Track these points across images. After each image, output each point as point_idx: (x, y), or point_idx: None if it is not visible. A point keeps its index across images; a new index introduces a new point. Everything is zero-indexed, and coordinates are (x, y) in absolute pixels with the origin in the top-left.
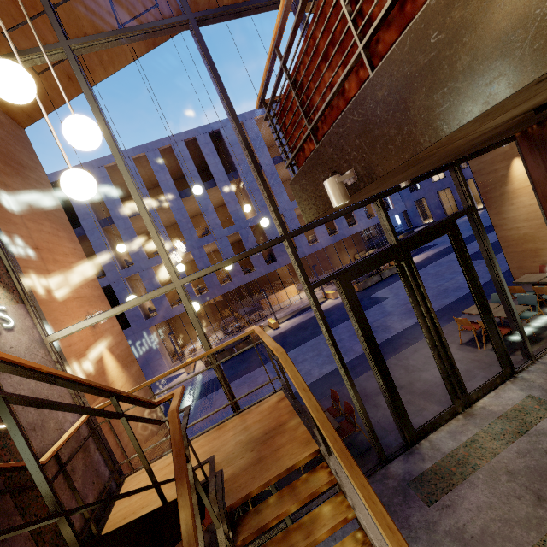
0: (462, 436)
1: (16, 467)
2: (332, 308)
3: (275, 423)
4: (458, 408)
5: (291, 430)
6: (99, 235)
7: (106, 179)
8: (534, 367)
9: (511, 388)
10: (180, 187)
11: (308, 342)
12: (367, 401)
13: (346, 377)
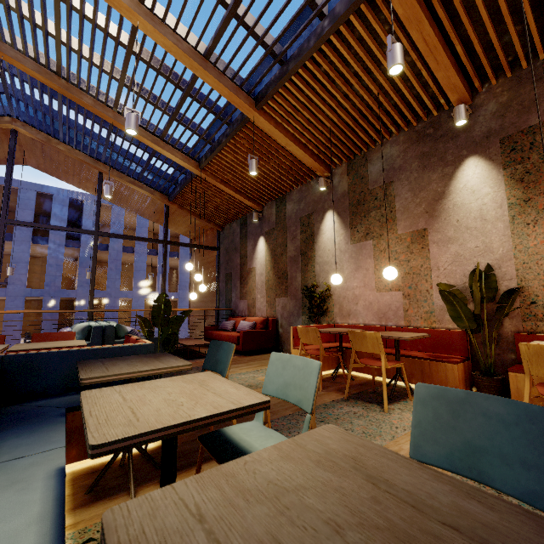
0: None
1: None
2: None
3: None
4: None
5: None
6: None
7: None
8: None
9: None
10: None
11: None
12: None
13: None
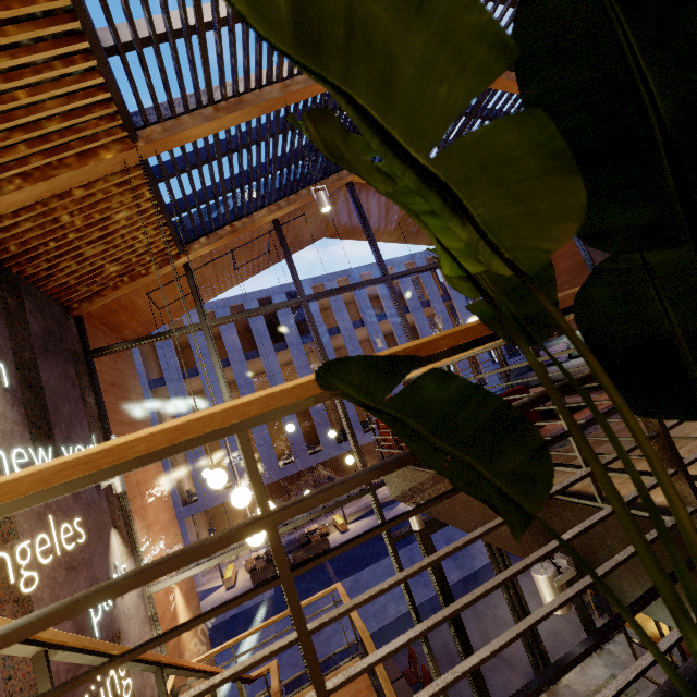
0: None
1: None
2: None
3: None
4: None
5: None
6: (146, 398)
7: None
8: (621, 638)
9: (596, 662)
10: (244, 340)
11: (383, 559)
12: (448, 662)
13: (424, 642)
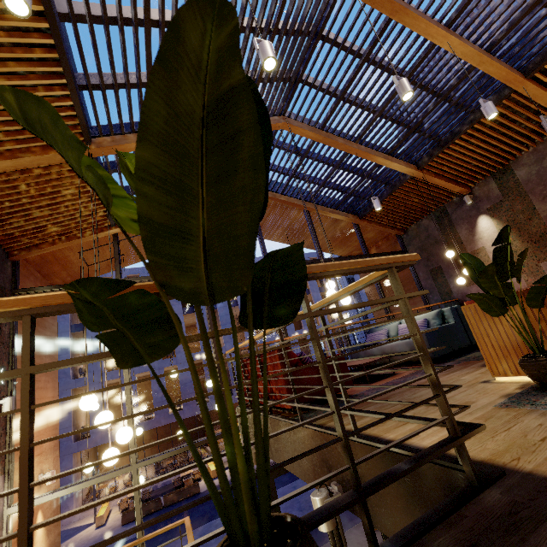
0: None
1: None
2: None
3: None
4: None
5: None
6: (65, 339)
7: None
8: None
9: None
10: None
11: None
12: None
13: None
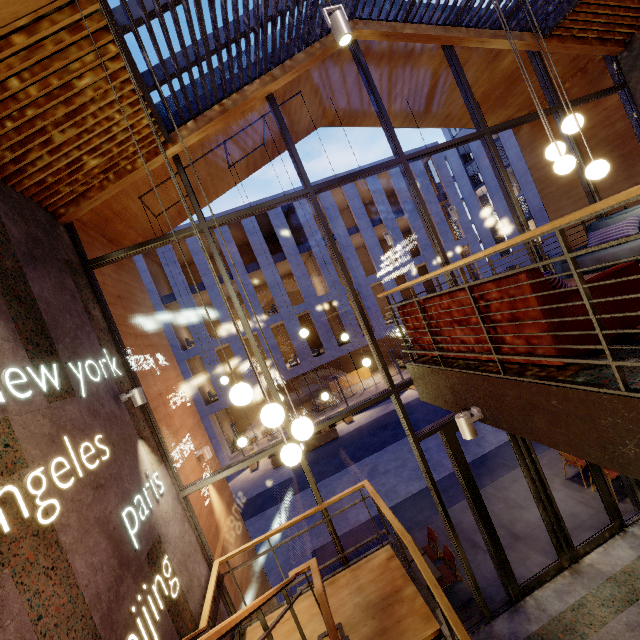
0: (569, 597)
1: (195, 636)
2: (414, 402)
3: (390, 588)
4: (564, 563)
5: (409, 600)
6: (160, 313)
7: (170, 254)
8: None
9: (621, 544)
10: (243, 255)
11: (389, 446)
12: (464, 539)
13: (450, 530)
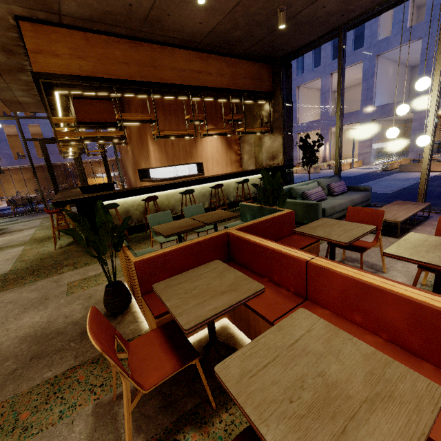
0: None
1: None
2: None
3: None
4: None
5: None
6: None
7: None
8: None
9: None
10: None
11: None
12: None
13: (35, 176)
